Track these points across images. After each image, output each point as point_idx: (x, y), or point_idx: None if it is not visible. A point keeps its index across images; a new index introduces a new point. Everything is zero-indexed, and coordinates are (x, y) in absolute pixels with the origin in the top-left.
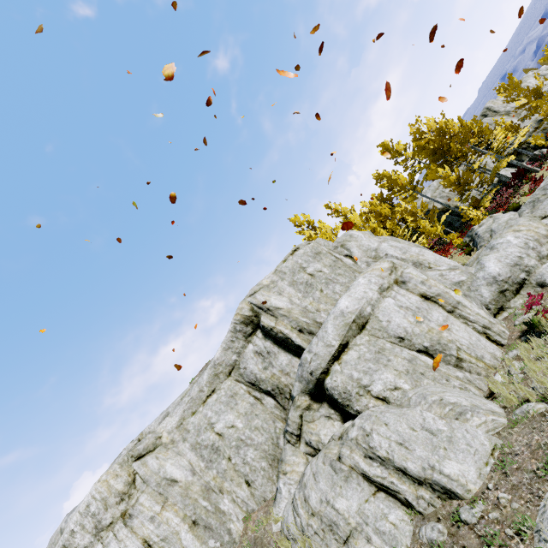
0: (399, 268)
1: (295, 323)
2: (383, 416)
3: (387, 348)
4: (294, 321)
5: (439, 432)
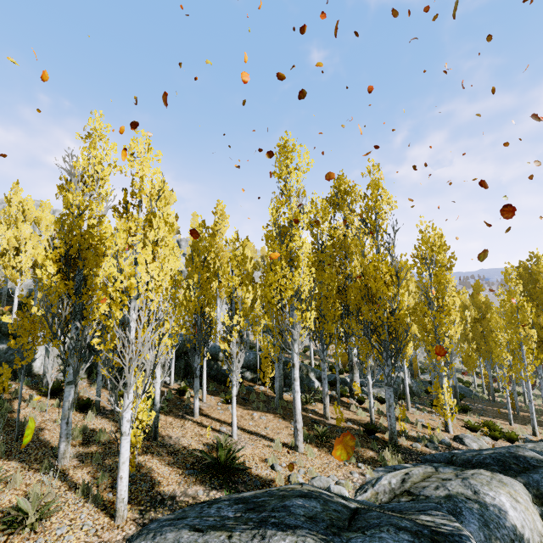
0: None
1: None
2: None
3: None
4: None
5: None
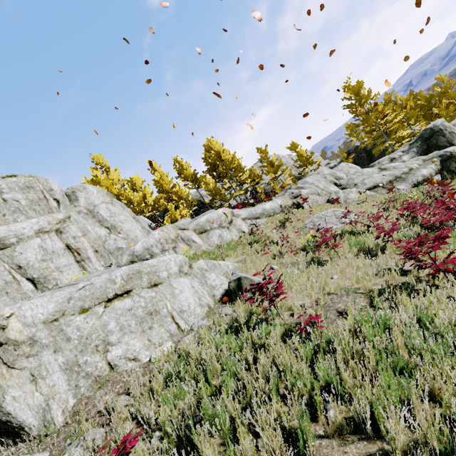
0: (68, 222)
1: None
2: None
3: None
4: None
5: None
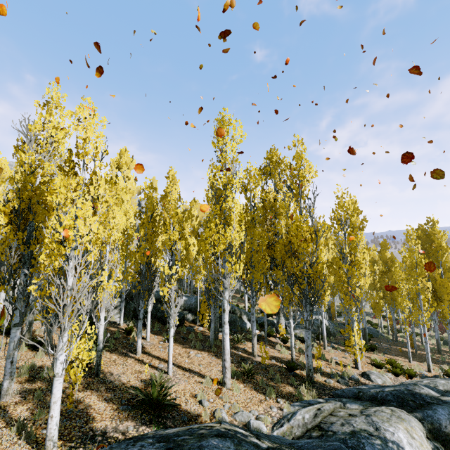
0: None
1: None
2: None
3: None
4: None
5: None
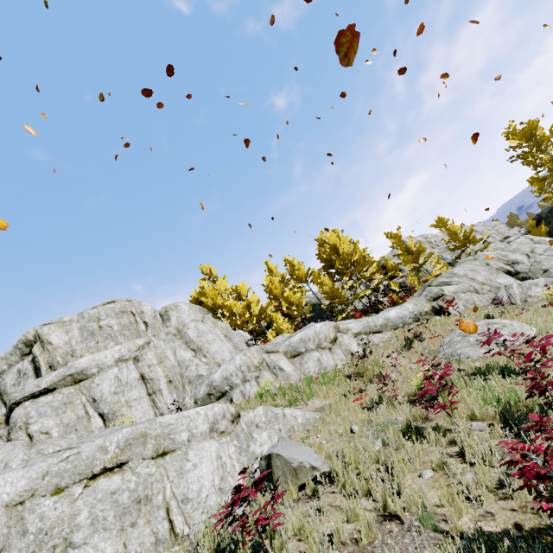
0: (147, 348)
1: (52, 359)
2: (6, 447)
3: (74, 403)
4: (51, 357)
5: (8, 468)
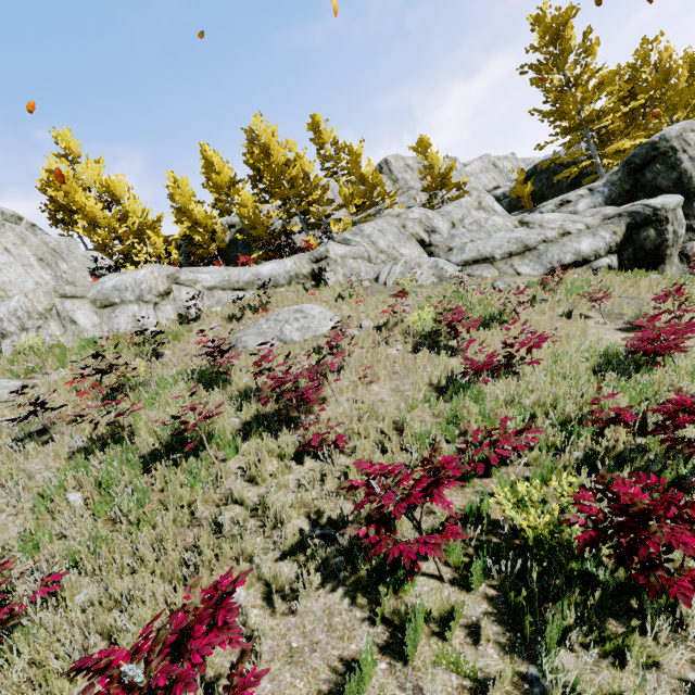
0: None
1: None
2: None
3: None
4: None
5: None
